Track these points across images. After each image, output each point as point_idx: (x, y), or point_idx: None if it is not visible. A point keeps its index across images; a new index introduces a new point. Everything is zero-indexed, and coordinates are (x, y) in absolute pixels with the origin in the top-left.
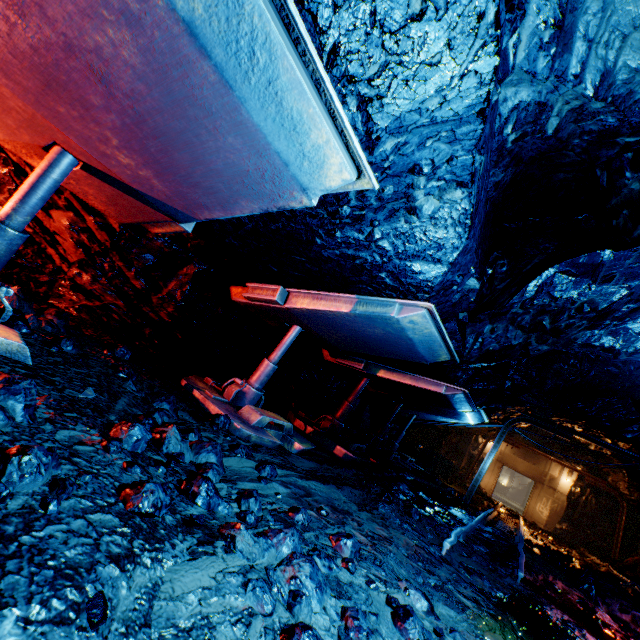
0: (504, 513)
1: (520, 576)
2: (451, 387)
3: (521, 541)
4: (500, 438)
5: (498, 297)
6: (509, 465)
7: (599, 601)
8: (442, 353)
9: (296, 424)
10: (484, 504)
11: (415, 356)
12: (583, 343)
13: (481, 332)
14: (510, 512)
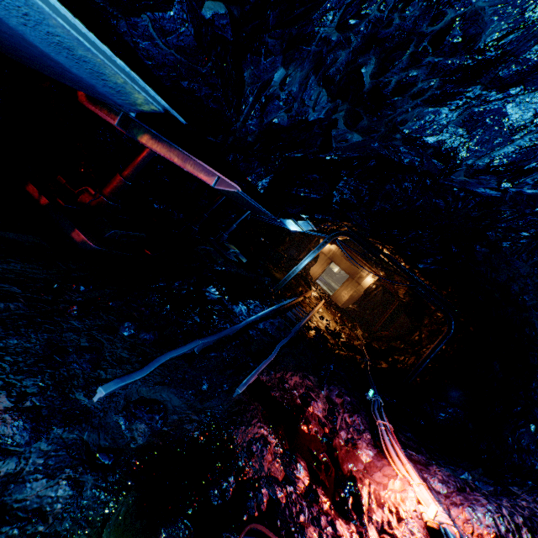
0: (313, 297)
1: (237, 392)
2: (225, 180)
3: (290, 335)
4: (321, 246)
5: (316, 5)
6: (336, 263)
7: (325, 387)
8: (122, 82)
9: (29, 191)
10: (298, 290)
11: (83, 83)
12: (411, 135)
13: (267, 83)
14: (320, 295)
